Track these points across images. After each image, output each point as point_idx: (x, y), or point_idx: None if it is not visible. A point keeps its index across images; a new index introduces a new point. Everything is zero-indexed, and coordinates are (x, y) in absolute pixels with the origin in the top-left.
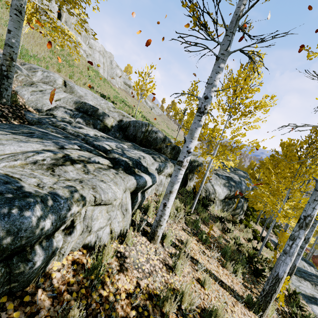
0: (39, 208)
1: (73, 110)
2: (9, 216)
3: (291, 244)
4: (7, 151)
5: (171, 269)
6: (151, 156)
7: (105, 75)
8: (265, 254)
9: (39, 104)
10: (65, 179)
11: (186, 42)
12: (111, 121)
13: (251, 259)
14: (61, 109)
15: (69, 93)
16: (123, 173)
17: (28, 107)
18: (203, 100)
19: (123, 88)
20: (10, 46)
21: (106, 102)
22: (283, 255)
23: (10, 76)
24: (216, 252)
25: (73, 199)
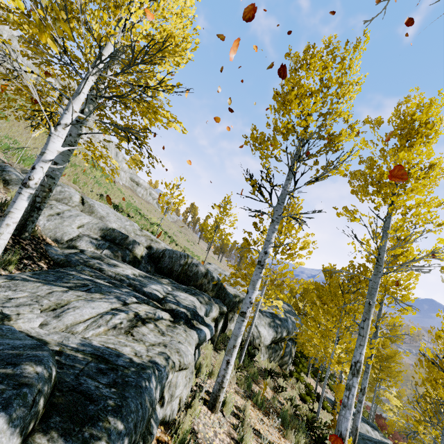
0: (154, 379)
1: (98, 238)
2: (147, 389)
3: (348, 395)
4: (85, 316)
5: (238, 443)
6: (196, 298)
7: (106, 169)
8: (323, 418)
9: (59, 232)
10: (150, 344)
11: (249, 210)
12: (141, 250)
13: (310, 424)
14: (85, 238)
15: (88, 213)
16: (185, 328)
17: (45, 238)
18: (263, 254)
19: (129, 185)
20: (53, 178)
21: (131, 223)
22: (343, 408)
23: (42, 207)
24: (276, 417)
25: (169, 367)
